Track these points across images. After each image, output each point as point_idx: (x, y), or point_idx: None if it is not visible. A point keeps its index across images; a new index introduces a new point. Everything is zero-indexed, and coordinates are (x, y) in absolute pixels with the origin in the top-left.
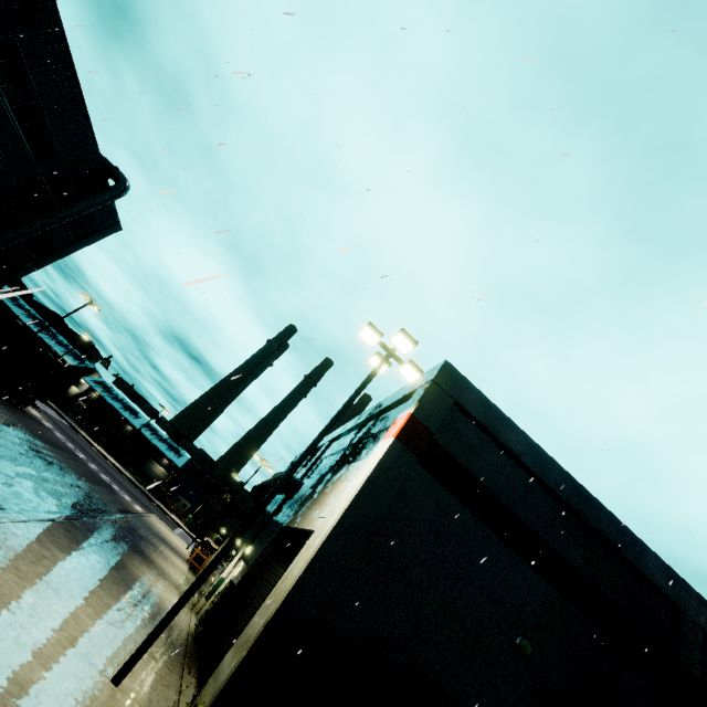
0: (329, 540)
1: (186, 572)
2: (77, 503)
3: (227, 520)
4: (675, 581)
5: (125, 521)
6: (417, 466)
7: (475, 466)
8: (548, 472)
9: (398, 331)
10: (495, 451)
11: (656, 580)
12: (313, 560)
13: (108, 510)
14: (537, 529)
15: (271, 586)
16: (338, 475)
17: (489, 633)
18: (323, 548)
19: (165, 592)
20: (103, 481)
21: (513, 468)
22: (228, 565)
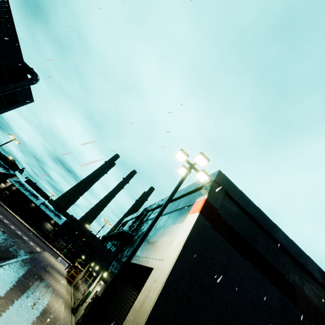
0: (170, 278)
1: (66, 286)
2: (3, 252)
3: (85, 251)
4: None
5: (31, 260)
6: (210, 228)
7: (238, 227)
8: (271, 228)
9: (199, 154)
10: (246, 218)
11: (323, 282)
12: (161, 292)
13: (21, 253)
14: (269, 260)
15: (126, 301)
16: (159, 232)
17: (255, 324)
18: (166, 283)
19: (56, 304)
20: (18, 235)
21: (255, 227)
22: (92, 283)
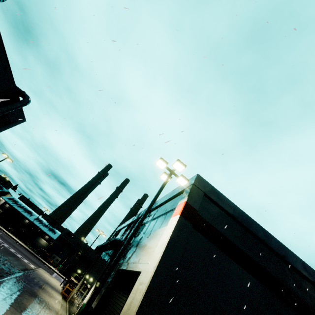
0: (154, 278)
1: (61, 301)
2: None
3: (80, 265)
4: (311, 271)
5: (25, 276)
6: (192, 229)
7: (218, 225)
8: (250, 224)
9: (176, 161)
10: (225, 216)
11: (304, 272)
12: (146, 292)
13: (15, 271)
14: (250, 254)
15: (117, 308)
16: (147, 237)
17: None
18: (151, 284)
19: None
20: (11, 253)
21: (234, 224)
22: (86, 294)
